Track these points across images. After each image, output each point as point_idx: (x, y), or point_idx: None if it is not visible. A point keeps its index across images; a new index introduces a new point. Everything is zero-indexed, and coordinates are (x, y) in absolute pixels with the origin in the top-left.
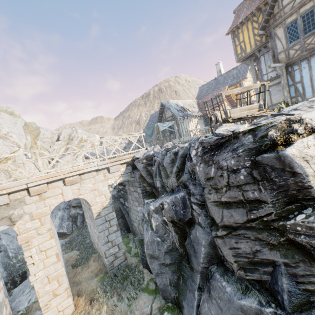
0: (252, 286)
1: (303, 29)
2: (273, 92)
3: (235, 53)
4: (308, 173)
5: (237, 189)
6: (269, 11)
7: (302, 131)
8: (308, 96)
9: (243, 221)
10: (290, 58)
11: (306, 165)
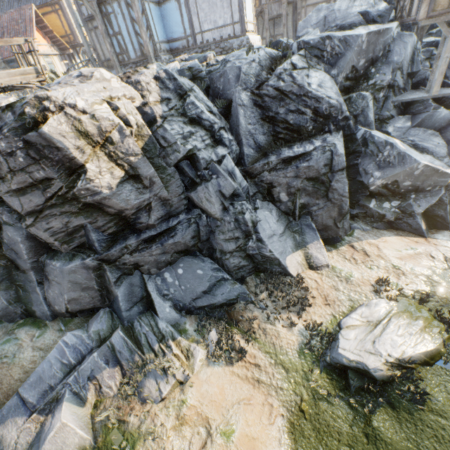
0: (78, 252)
1: None
2: (103, 40)
3: None
4: (69, 147)
5: (23, 173)
6: None
7: (55, 109)
8: (133, 56)
9: (43, 201)
10: None
11: (65, 140)
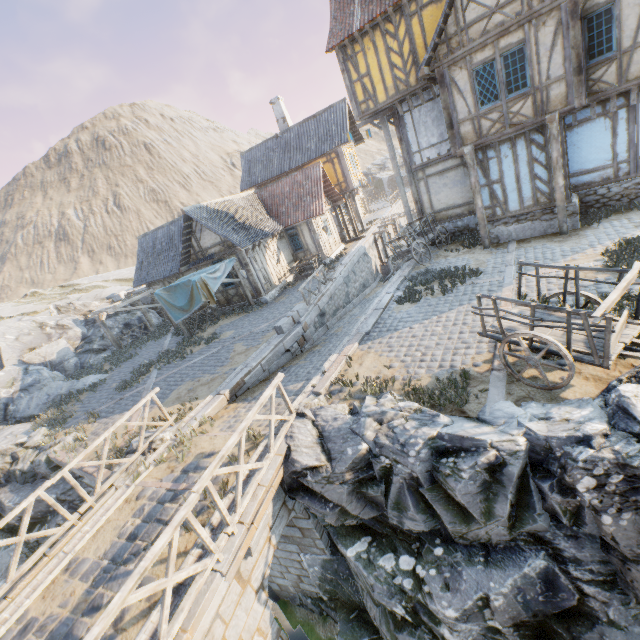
0: None
1: (506, 82)
2: (435, 189)
3: (352, 98)
4: None
5: None
6: (442, 27)
7: None
8: (513, 208)
9: None
10: (483, 136)
11: None
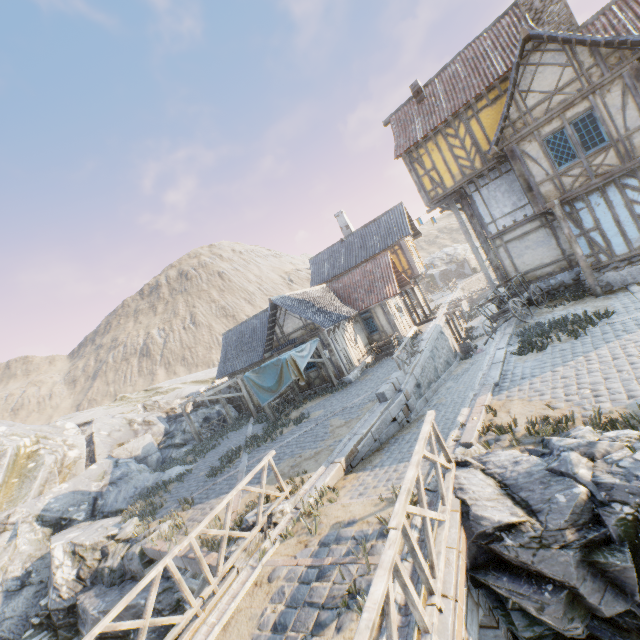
0: None
1: (580, 142)
2: (516, 252)
3: (420, 189)
4: None
5: None
6: (506, 115)
7: None
8: (620, 251)
9: None
10: (567, 191)
11: None
